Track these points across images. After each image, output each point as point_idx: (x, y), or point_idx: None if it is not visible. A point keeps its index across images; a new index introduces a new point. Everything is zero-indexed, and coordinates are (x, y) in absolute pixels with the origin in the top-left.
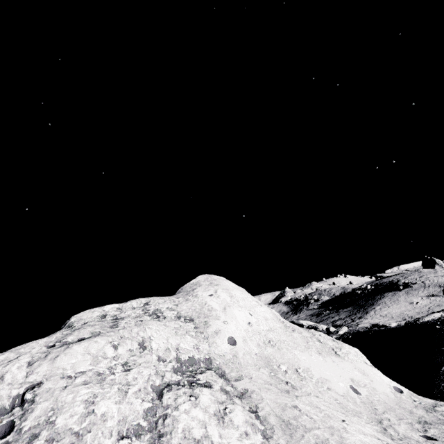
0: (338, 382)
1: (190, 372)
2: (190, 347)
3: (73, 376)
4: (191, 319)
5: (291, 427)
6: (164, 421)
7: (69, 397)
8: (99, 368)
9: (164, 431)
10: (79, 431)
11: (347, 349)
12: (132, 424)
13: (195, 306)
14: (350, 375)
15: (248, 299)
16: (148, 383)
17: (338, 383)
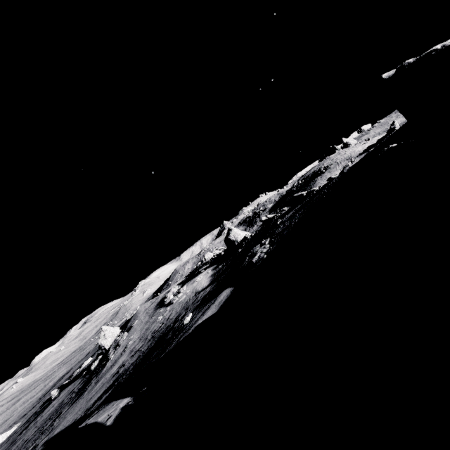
0: None
1: None
2: None
3: None
4: None
5: None
6: None
7: None
8: None
9: None
10: None
11: None
12: None
13: None
14: None
15: None
16: None
17: None
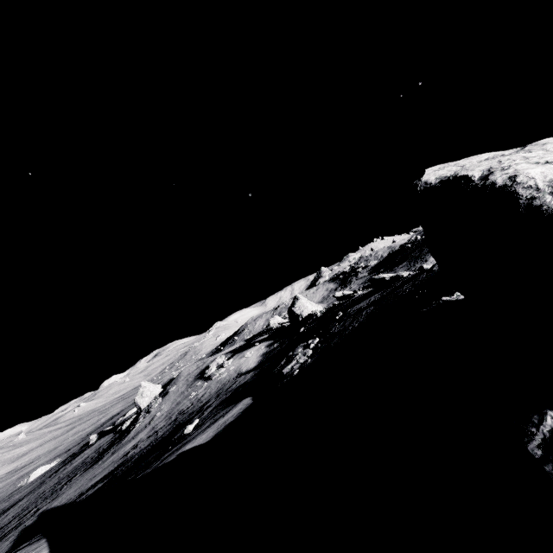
0: None
1: None
2: None
3: None
4: None
5: None
6: None
7: None
8: None
9: None
10: None
11: None
12: None
13: None
14: None
15: None
16: None
17: None
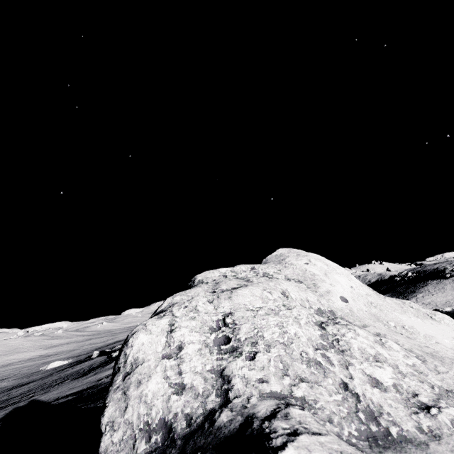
0: (443, 339)
1: (326, 317)
2: (315, 300)
3: (254, 309)
4: (300, 281)
5: (437, 357)
6: (338, 343)
7: (262, 321)
8: (269, 305)
9: (343, 348)
10: (284, 342)
11: (442, 316)
12: (317, 342)
13: (297, 272)
14: (451, 335)
15: (341, 268)
16: (309, 319)
17: (443, 339)
